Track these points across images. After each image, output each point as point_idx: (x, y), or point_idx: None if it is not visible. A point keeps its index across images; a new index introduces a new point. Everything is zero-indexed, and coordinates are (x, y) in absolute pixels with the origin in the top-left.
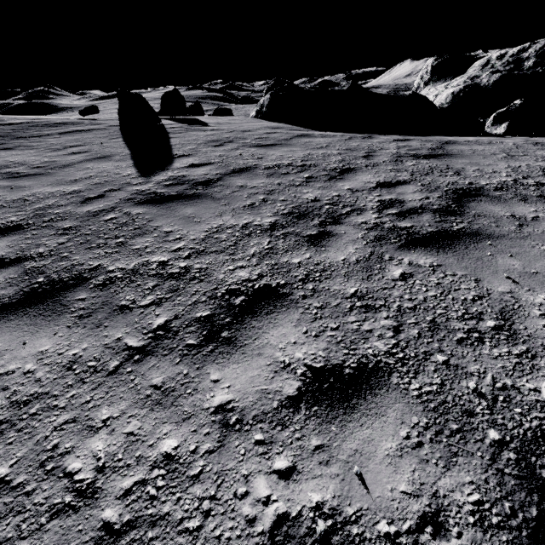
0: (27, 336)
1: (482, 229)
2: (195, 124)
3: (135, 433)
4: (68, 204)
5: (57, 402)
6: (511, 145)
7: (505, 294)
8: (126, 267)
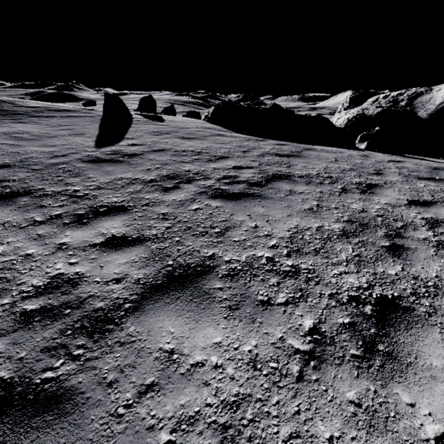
0: None
1: (264, 194)
2: (155, 120)
3: (19, 247)
4: (42, 157)
5: None
6: (346, 155)
7: (239, 221)
8: (56, 190)
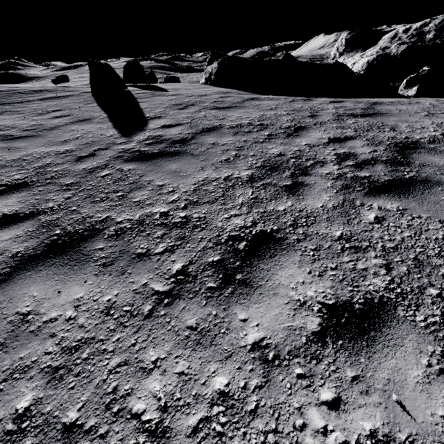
0: (60, 285)
1: (430, 177)
2: (156, 90)
3: (186, 373)
4: (64, 163)
5: (105, 346)
6: (428, 104)
7: None
8: (132, 218)
